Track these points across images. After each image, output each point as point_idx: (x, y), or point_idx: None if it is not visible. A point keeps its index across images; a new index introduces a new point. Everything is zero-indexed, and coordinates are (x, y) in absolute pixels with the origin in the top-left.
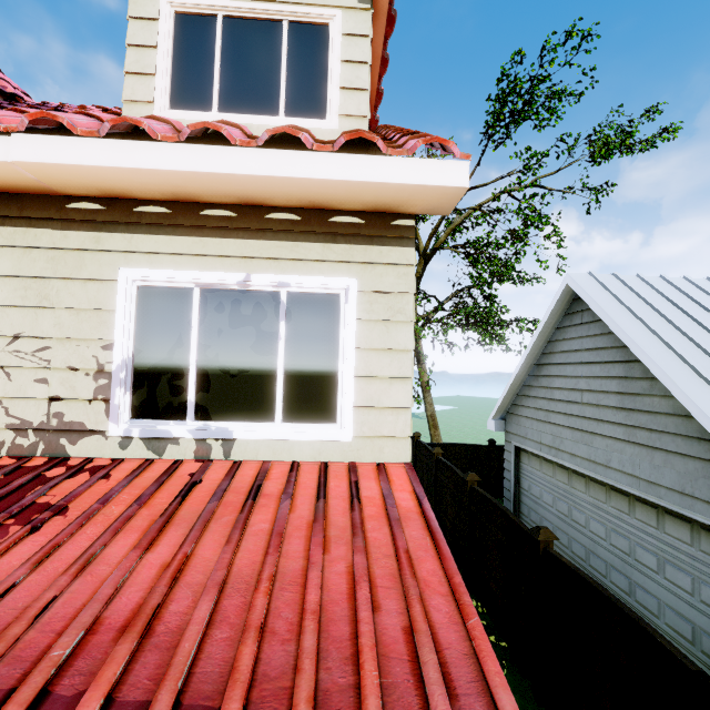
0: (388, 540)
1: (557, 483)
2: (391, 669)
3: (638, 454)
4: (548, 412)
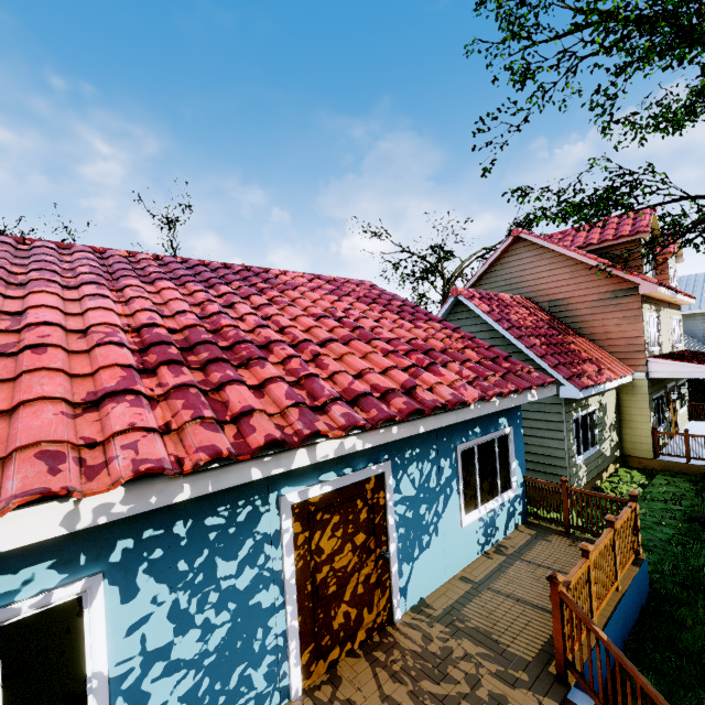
0: None
1: None
2: None
3: None
4: None
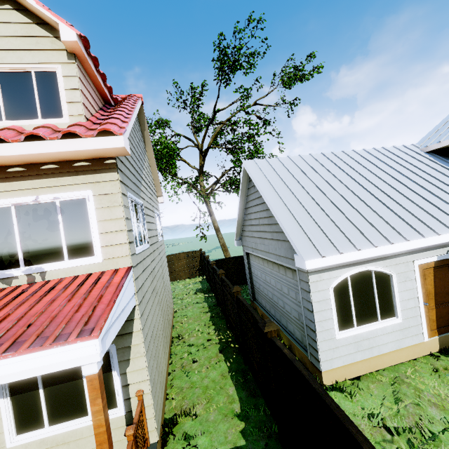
0: (98, 293)
1: (260, 266)
2: (71, 324)
3: (275, 244)
4: (252, 231)
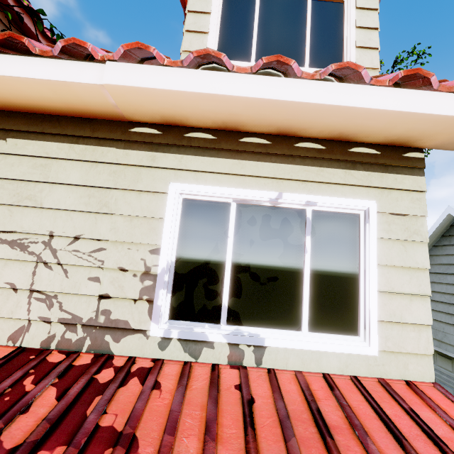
0: None
1: (439, 368)
2: None
3: None
4: None
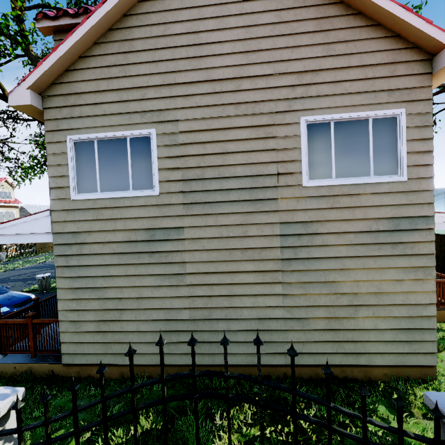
0: None
1: None
2: None
3: None
4: None
